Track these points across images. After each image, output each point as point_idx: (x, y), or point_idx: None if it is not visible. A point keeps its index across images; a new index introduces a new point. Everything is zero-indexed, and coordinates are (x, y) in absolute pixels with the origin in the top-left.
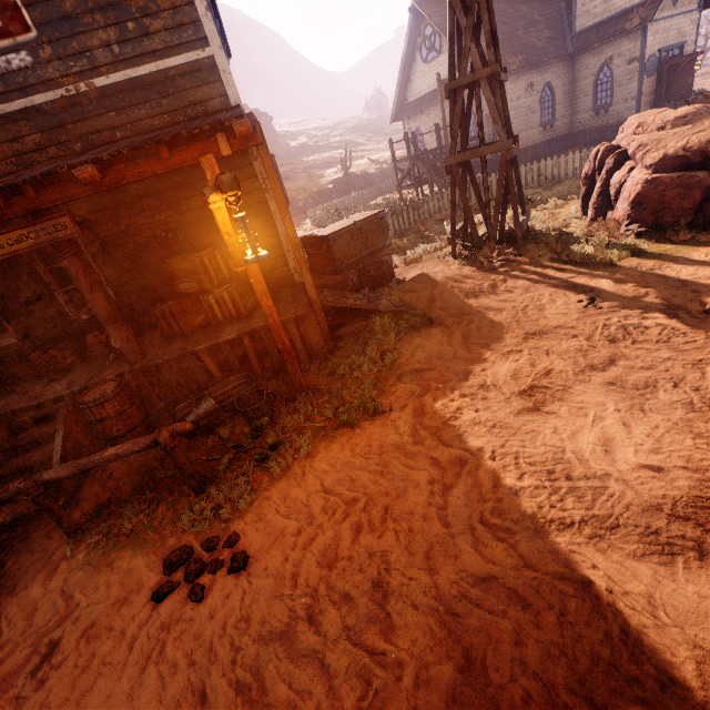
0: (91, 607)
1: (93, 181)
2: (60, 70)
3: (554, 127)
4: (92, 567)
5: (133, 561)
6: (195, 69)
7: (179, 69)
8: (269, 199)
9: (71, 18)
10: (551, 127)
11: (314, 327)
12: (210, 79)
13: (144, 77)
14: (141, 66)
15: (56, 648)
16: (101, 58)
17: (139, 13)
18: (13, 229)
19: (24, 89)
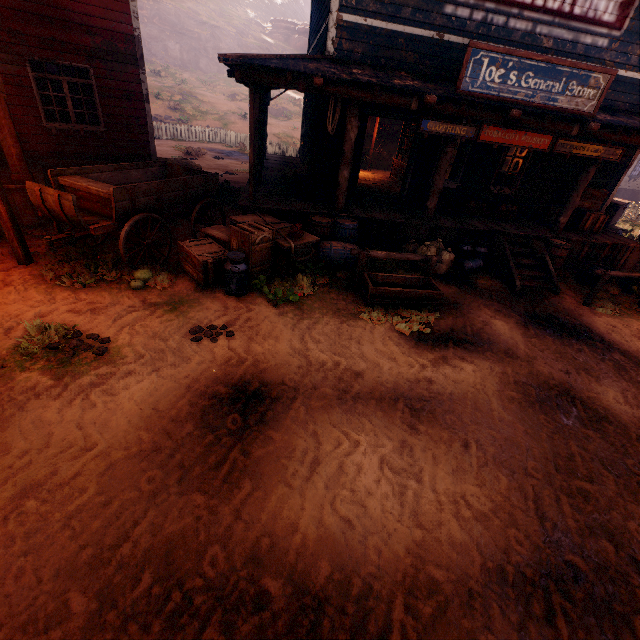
0: None
1: None
2: (611, 57)
3: (635, 181)
4: (619, 319)
5: None
6: None
7: None
8: (625, 172)
9: (639, 34)
10: (634, 180)
11: (635, 256)
12: None
13: (639, 80)
14: None
15: None
16: (632, 61)
17: None
18: (601, 145)
19: (589, 57)
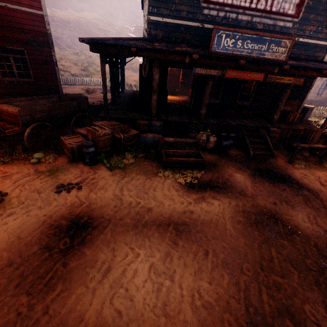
0: (323, 177)
1: (326, 75)
2: (295, 32)
3: (320, 96)
4: (308, 170)
5: (321, 172)
6: (323, 47)
7: (320, 45)
8: (309, 91)
9: (309, 20)
10: (320, 96)
11: (318, 135)
12: (324, 51)
13: (311, 43)
14: (313, 40)
15: (326, 181)
16: (306, 33)
17: (324, 26)
18: (291, 77)
19: (283, 33)
